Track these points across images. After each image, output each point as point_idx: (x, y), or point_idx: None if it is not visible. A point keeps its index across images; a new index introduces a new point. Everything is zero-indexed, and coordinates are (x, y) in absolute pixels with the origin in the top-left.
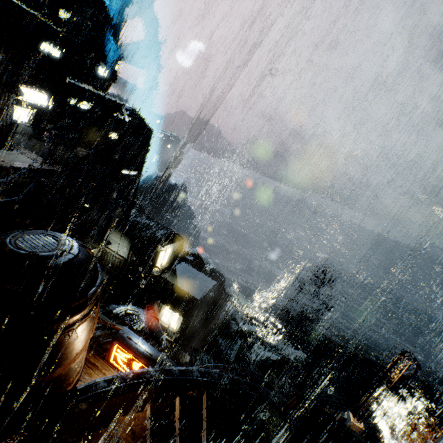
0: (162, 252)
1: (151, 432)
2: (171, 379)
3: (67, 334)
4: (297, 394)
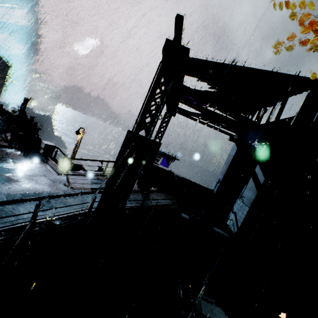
0: None
1: None
2: None
3: None
4: None
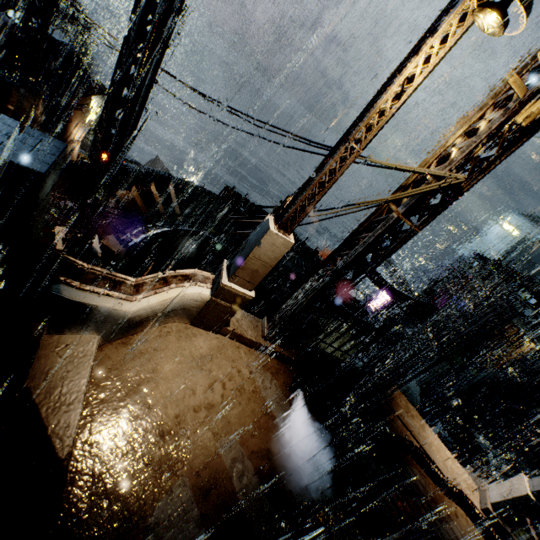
0: None
1: (140, 195)
2: (147, 172)
3: (83, 111)
4: (226, 185)
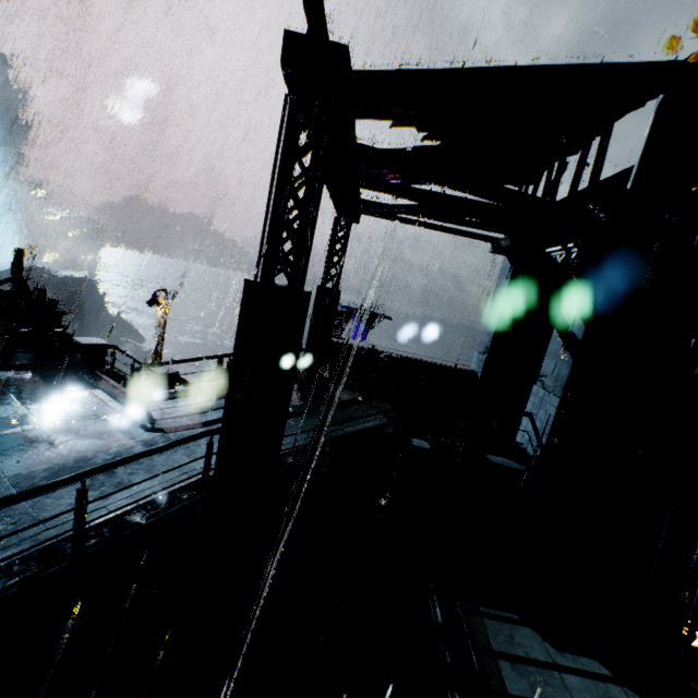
0: None
1: None
2: None
3: None
4: None
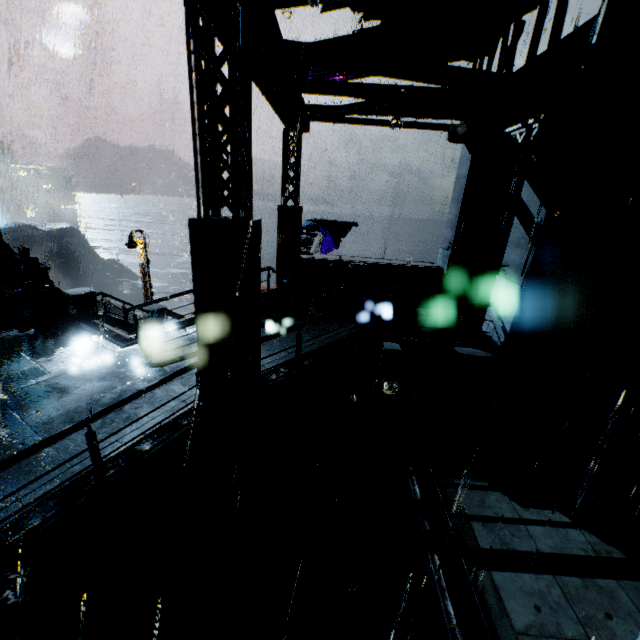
0: None
1: None
2: None
3: None
4: None
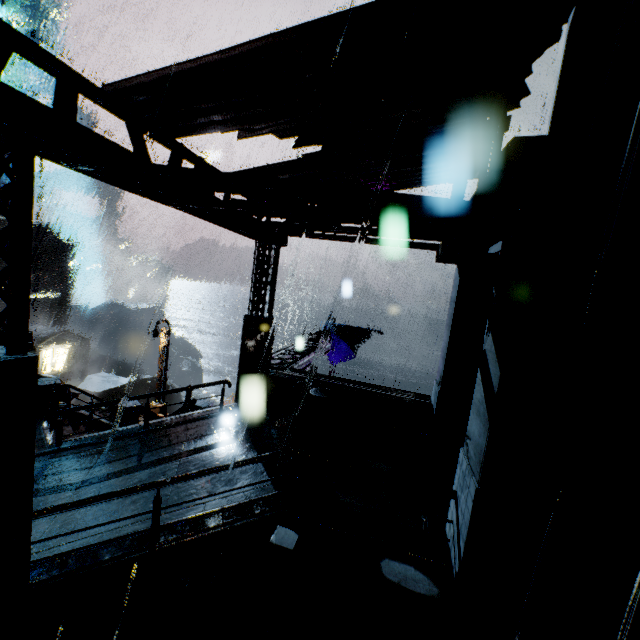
0: (46, 351)
1: None
2: None
3: None
4: None
